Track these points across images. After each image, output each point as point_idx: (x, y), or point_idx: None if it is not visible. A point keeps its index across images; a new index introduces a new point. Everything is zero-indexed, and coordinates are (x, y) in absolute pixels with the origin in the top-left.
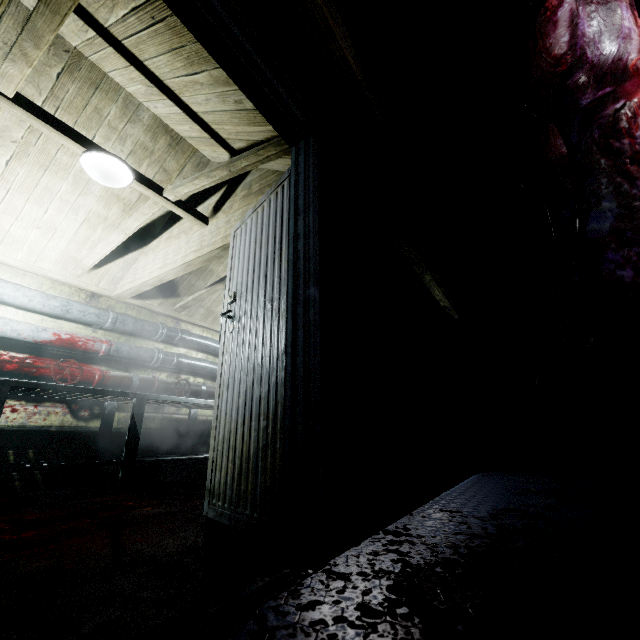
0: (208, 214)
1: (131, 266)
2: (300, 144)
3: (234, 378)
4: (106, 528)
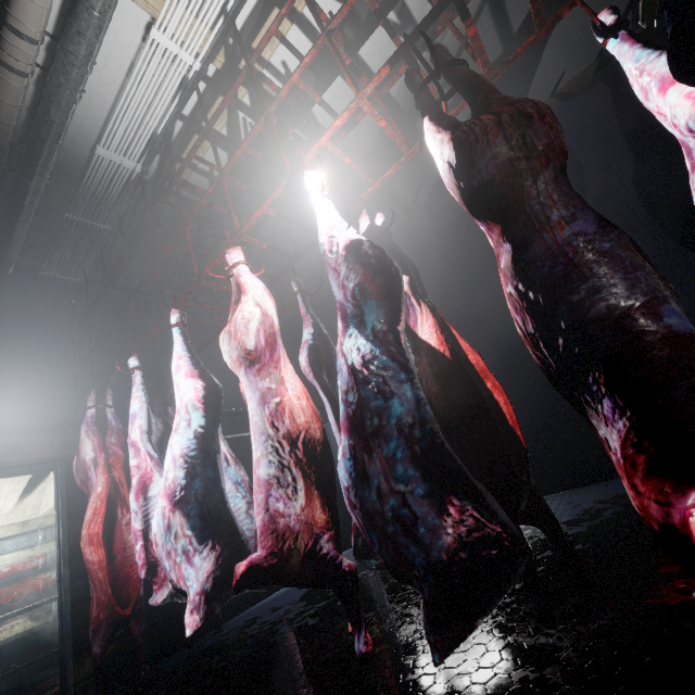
0: None
1: (44, 492)
2: (55, 472)
3: None
4: None
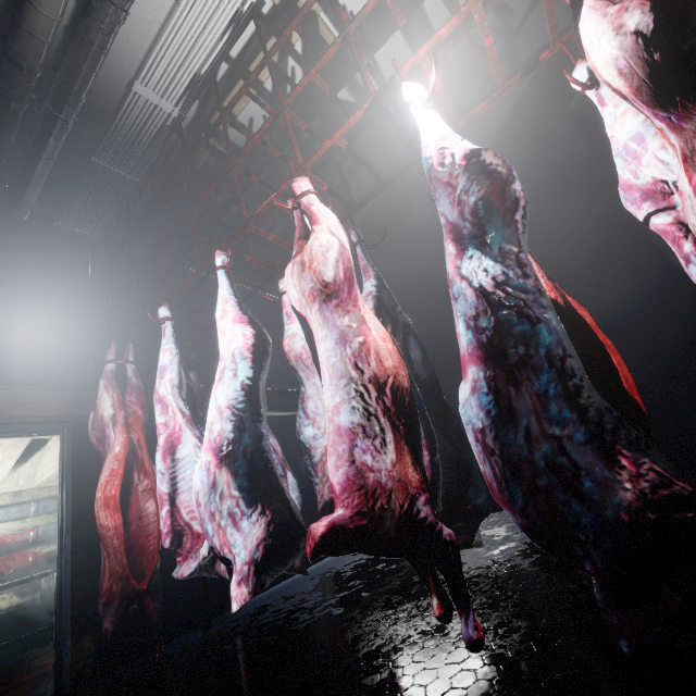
0: None
1: (40, 462)
2: (61, 434)
3: None
4: (4, 693)
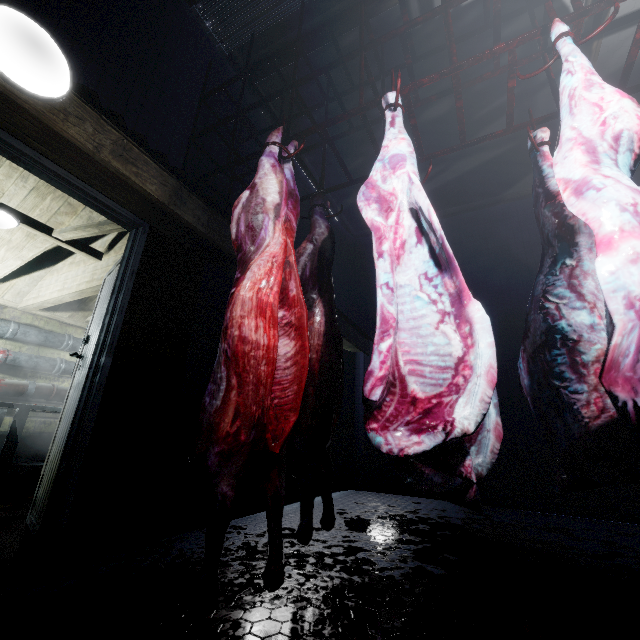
0: (104, 249)
1: (38, 282)
2: (132, 232)
3: (68, 411)
4: None
